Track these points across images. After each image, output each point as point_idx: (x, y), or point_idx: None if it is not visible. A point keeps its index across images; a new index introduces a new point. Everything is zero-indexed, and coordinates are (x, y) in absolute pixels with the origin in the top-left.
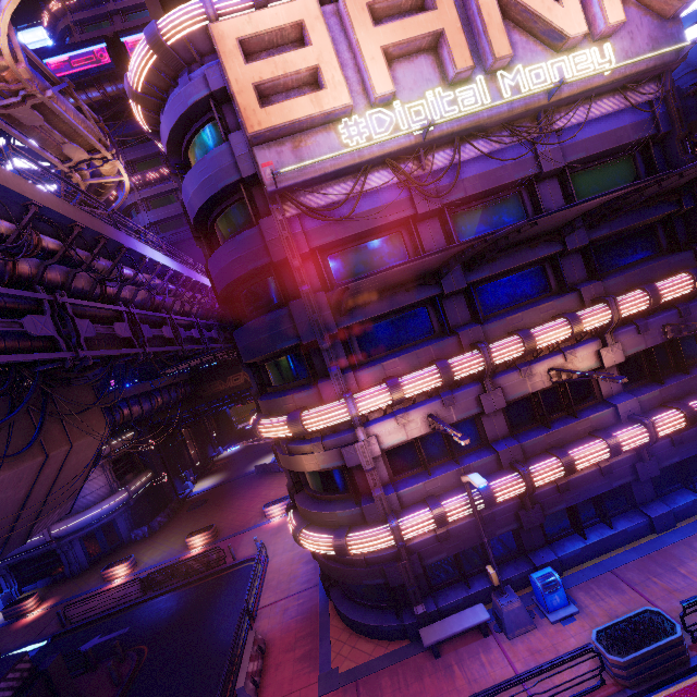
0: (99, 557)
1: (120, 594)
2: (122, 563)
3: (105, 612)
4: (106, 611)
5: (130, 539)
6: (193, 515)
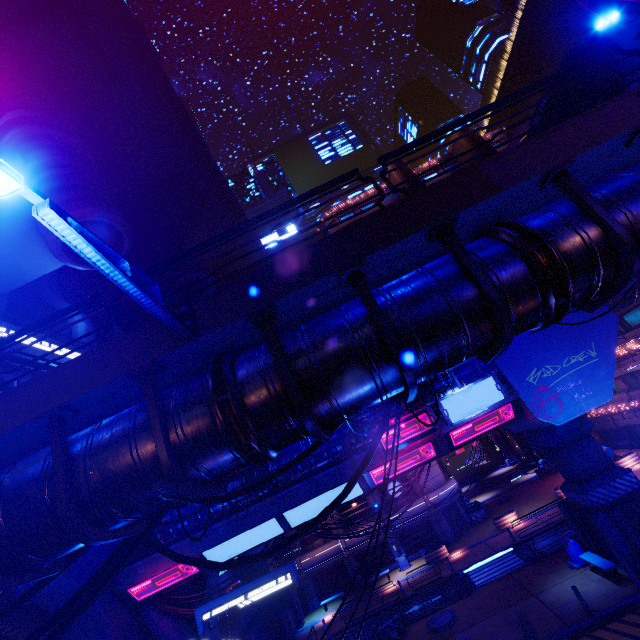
0: (457, 532)
1: (538, 523)
2: (510, 513)
3: (545, 527)
4: (545, 527)
5: (469, 523)
6: (515, 501)
